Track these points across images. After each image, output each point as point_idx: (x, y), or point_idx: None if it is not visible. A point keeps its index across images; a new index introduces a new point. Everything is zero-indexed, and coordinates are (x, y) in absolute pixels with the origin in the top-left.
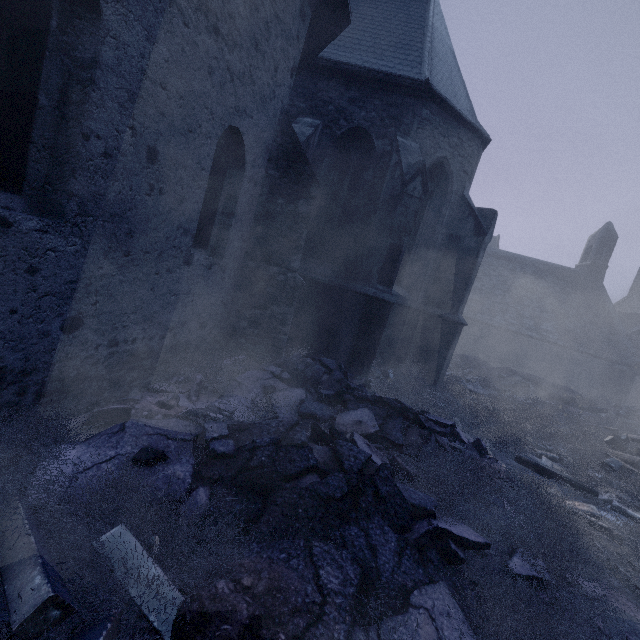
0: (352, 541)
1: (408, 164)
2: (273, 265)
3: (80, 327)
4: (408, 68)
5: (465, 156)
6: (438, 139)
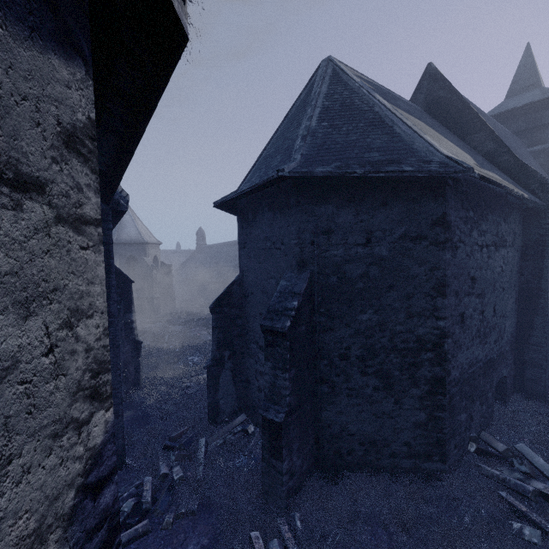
0: None
1: None
2: None
3: None
4: None
5: None
6: None
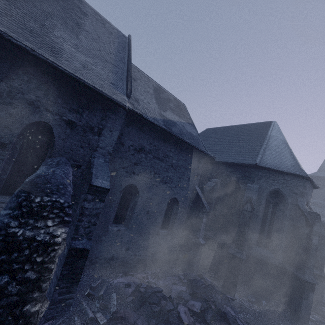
0: (152, 323)
1: (247, 196)
2: (191, 235)
3: (128, 250)
4: (250, 159)
5: (292, 186)
6: (270, 182)
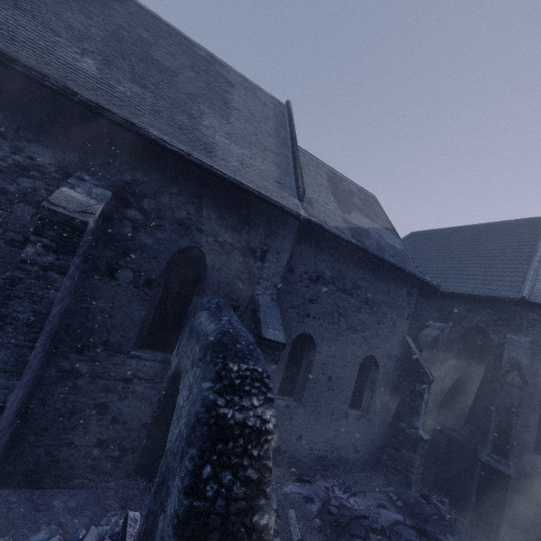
0: None
1: (509, 358)
2: (402, 421)
3: (301, 439)
4: (509, 288)
5: None
6: None
